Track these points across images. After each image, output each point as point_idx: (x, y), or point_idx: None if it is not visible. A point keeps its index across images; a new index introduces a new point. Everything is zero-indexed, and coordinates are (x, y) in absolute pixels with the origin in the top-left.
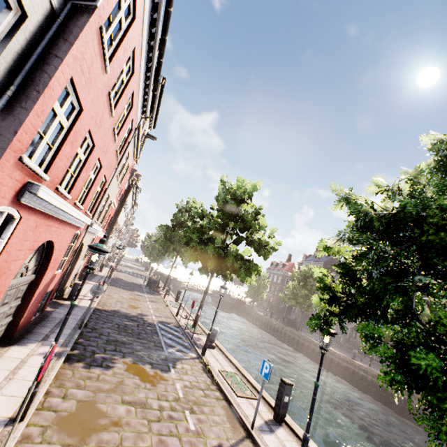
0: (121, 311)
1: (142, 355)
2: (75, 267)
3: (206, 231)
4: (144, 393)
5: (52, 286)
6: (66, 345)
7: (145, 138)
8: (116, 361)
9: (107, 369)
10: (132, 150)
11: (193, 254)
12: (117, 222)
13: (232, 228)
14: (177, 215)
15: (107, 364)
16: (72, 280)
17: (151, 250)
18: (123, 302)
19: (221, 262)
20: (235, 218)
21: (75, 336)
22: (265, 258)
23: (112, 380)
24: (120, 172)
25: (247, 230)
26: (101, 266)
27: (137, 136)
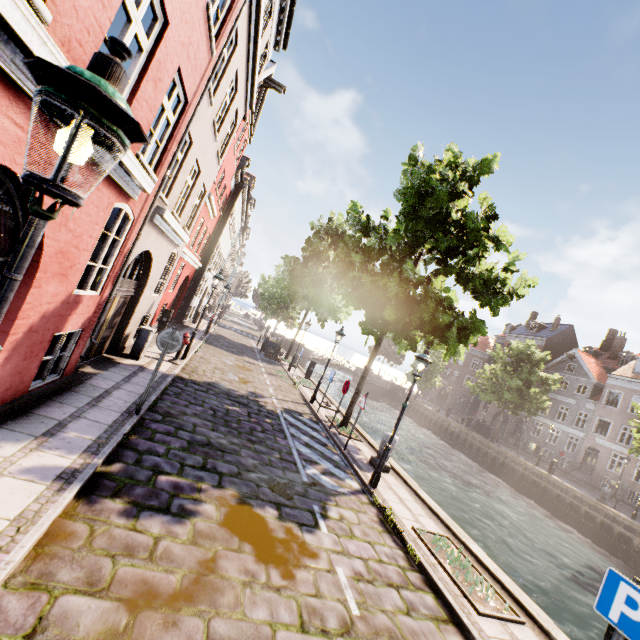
0: (221, 385)
1: (258, 482)
2: (139, 299)
3: (374, 256)
4: (267, 606)
5: (77, 321)
6: (95, 450)
7: (265, 90)
8: (202, 496)
9: (179, 519)
10: (243, 78)
11: (354, 294)
12: (218, 246)
13: (431, 248)
14: (313, 240)
15: (181, 504)
16: (139, 325)
17: (269, 299)
18: (226, 371)
19: (408, 311)
20: (441, 228)
21: (122, 429)
22: (495, 311)
23: (188, 559)
24: (220, 122)
25: (461, 253)
26: (195, 315)
27: (254, 35)
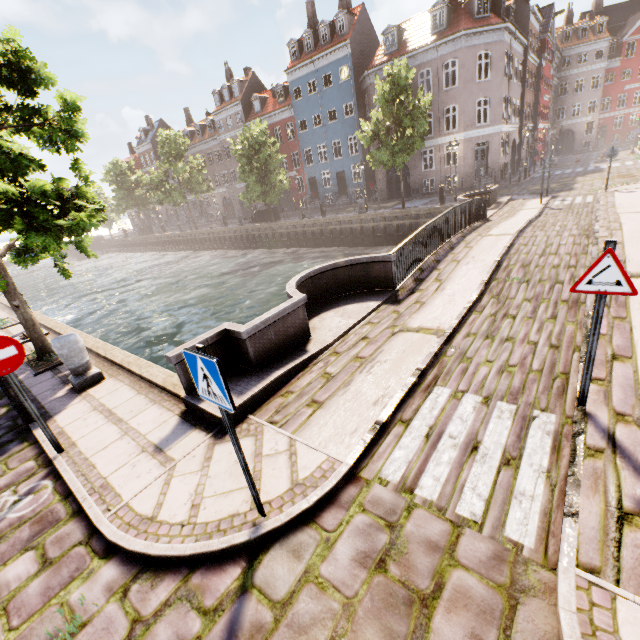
0: None
1: None
2: None
3: None
4: None
5: None
6: None
7: None
8: None
9: None
10: None
11: None
12: None
13: None
14: None
15: None
16: None
17: None
18: None
19: None
20: None
21: None
22: None
23: None
24: None
25: None
26: None
27: None
